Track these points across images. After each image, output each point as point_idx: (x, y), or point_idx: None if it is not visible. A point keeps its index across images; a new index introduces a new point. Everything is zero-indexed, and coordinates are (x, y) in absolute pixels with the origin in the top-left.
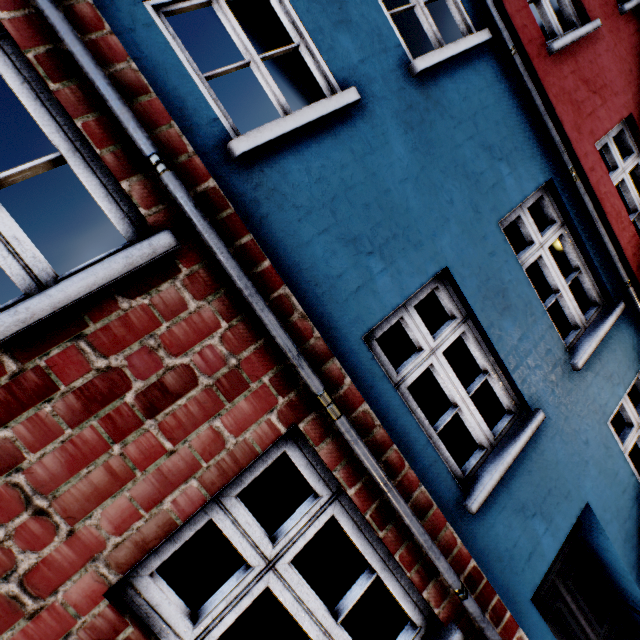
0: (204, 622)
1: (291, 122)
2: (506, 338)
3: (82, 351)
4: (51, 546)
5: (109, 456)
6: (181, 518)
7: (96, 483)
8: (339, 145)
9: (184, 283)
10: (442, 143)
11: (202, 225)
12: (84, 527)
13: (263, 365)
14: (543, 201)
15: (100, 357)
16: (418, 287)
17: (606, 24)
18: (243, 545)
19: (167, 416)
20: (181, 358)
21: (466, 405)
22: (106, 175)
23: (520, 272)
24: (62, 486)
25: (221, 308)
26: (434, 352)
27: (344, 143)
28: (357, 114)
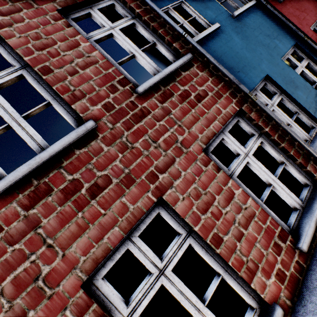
0: (231, 169)
1: (202, 35)
2: (300, 97)
3: (177, 85)
4: (185, 135)
5: (192, 112)
6: (216, 132)
7: (191, 119)
8: (217, 41)
9: (196, 68)
10: (251, 36)
11: (200, 47)
12: (191, 131)
13: (225, 90)
14: (295, 52)
15: (181, 87)
16: (259, 81)
17: None
18: (235, 147)
19: (203, 103)
20: (202, 88)
21: (293, 124)
22: (166, 46)
23: (297, 74)
24: (182, 119)
25: (208, 74)
26: (273, 105)
27: (218, 40)
28: (220, 32)
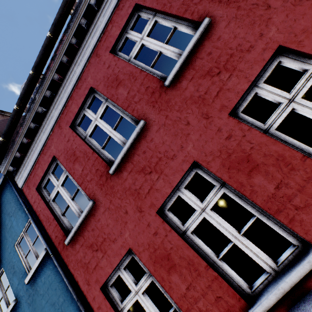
0: None
1: None
2: None
3: None
4: None
5: None
6: None
7: None
8: None
9: None
10: (39, 307)
11: None
12: None
13: None
14: None
15: None
16: None
17: (102, 191)
18: None
19: None
20: None
21: None
22: None
23: None
24: None
25: None
26: None
27: None
28: (18, 305)
